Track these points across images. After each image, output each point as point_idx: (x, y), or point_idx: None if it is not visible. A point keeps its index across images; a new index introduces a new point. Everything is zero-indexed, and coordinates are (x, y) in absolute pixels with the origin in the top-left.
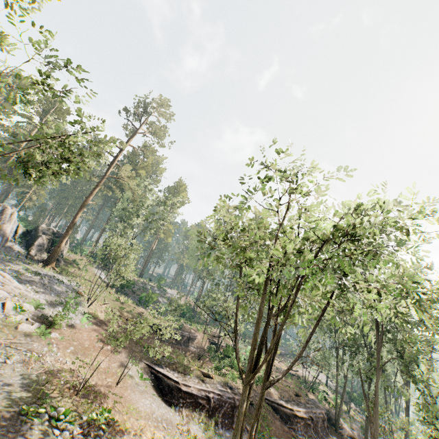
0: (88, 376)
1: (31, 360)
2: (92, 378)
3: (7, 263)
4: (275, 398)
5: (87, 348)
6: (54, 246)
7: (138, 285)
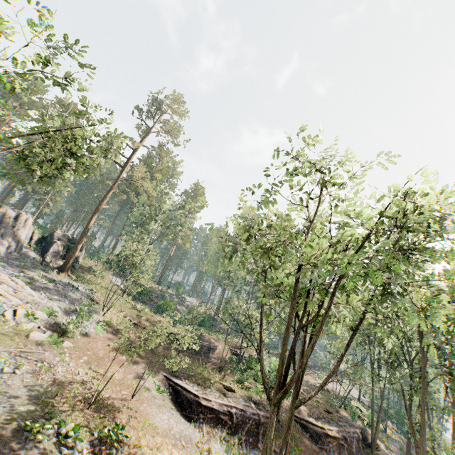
0: (101, 388)
1: (42, 370)
2: (105, 391)
3: (22, 270)
4: (304, 415)
5: (101, 358)
6: (69, 252)
7: (156, 293)
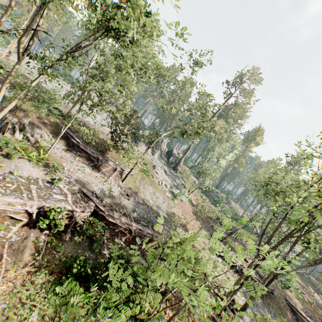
0: (186, 223)
1: (169, 207)
2: (187, 225)
3: (161, 165)
4: (296, 306)
5: (186, 213)
6: (178, 161)
7: (214, 193)
